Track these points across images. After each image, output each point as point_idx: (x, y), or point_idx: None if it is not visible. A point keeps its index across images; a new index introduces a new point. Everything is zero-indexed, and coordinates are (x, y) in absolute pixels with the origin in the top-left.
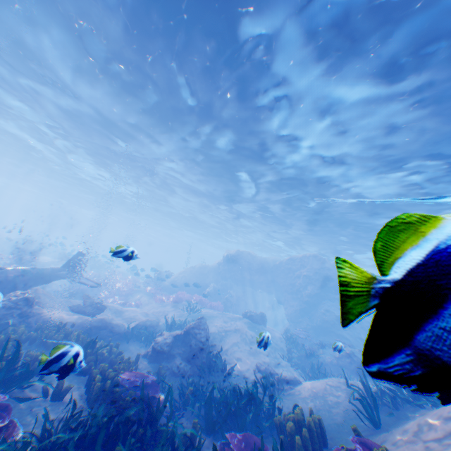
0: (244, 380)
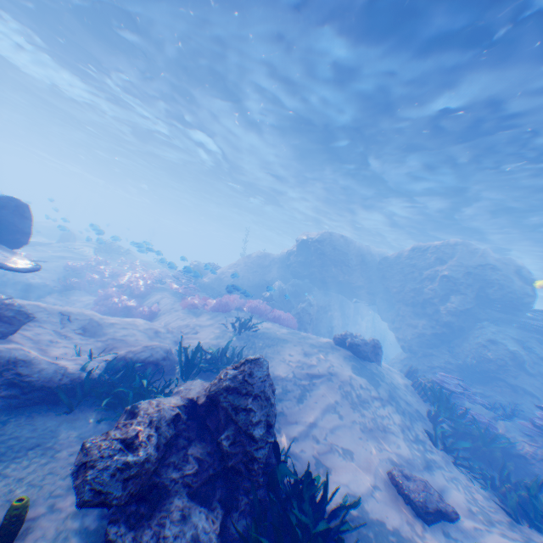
0: (377, 542)
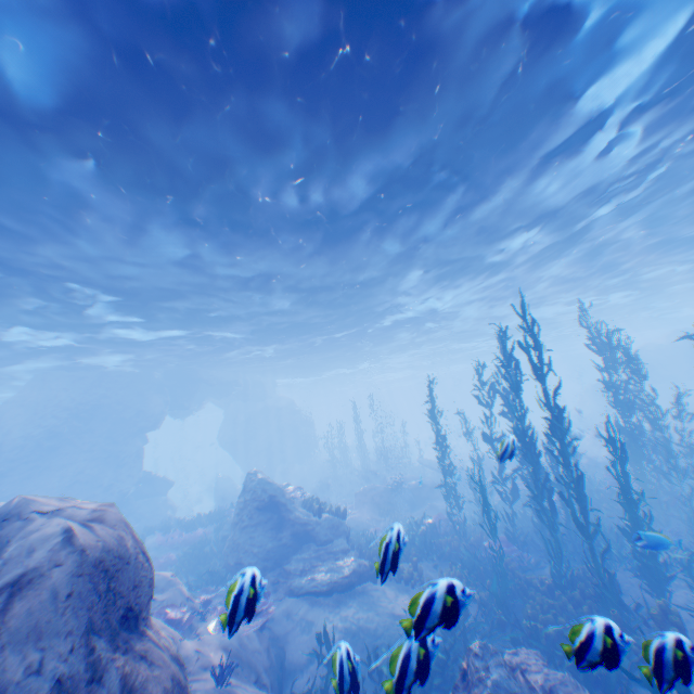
0: None
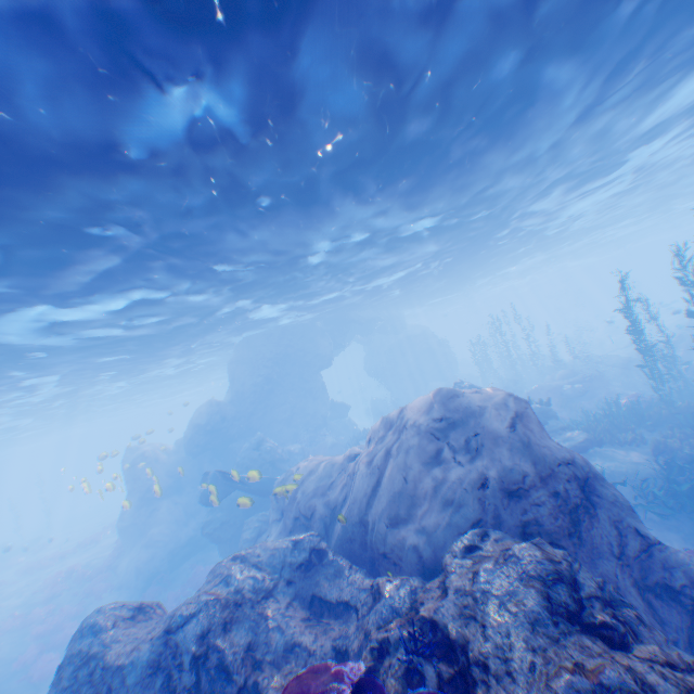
0: None
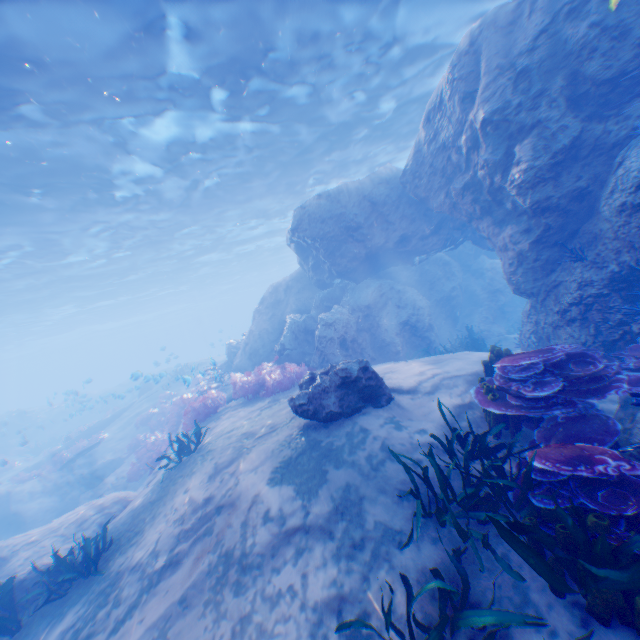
0: None
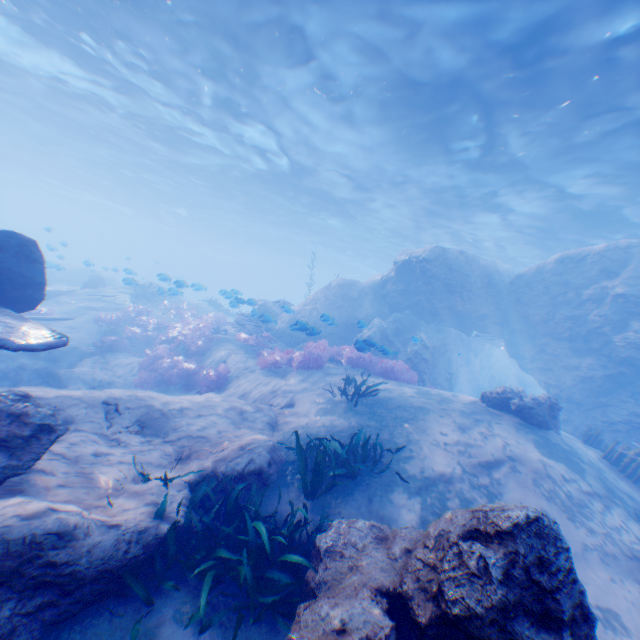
0: None
